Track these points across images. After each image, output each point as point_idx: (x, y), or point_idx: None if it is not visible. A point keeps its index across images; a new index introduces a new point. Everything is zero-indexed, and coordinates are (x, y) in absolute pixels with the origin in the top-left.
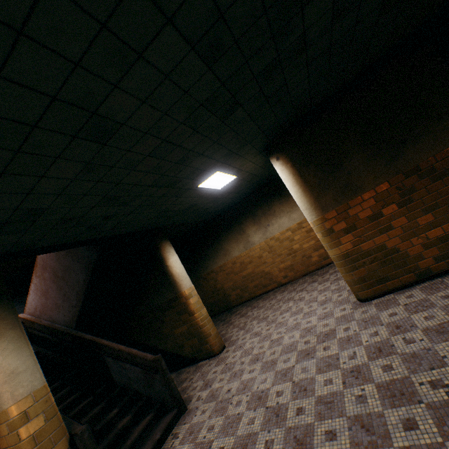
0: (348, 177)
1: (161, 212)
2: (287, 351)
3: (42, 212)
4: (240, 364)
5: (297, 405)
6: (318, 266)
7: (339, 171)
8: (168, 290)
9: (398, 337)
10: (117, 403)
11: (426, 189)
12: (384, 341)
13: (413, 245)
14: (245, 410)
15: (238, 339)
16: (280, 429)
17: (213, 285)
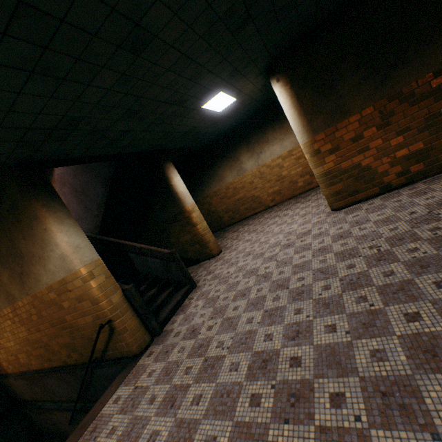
0: (339, 100)
1: (167, 132)
2: (273, 246)
3: (80, 122)
4: (236, 258)
5: (279, 271)
6: (302, 191)
7: (332, 94)
8: (173, 207)
9: (356, 228)
10: (143, 283)
11: (403, 113)
12: (345, 231)
13: (383, 163)
14: (242, 279)
15: (233, 246)
16: (267, 282)
17: (208, 208)
